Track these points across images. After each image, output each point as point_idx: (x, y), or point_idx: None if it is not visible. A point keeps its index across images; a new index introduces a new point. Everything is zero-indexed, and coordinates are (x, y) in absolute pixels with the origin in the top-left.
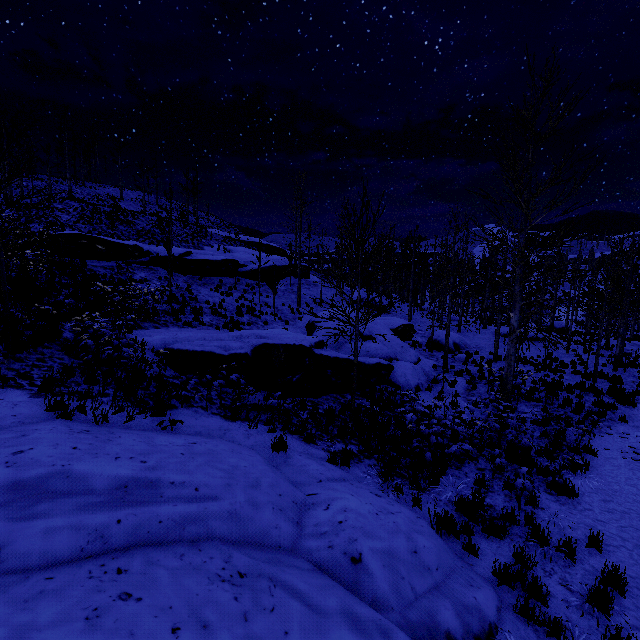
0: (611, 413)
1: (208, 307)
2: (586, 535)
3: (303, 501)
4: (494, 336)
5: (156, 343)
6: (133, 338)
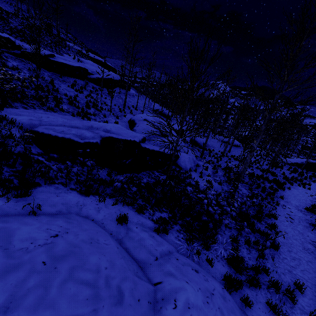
0: (276, 193)
1: (66, 98)
2: (291, 279)
3: (154, 296)
4: (219, 141)
5: (24, 122)
6: (3, 115)
